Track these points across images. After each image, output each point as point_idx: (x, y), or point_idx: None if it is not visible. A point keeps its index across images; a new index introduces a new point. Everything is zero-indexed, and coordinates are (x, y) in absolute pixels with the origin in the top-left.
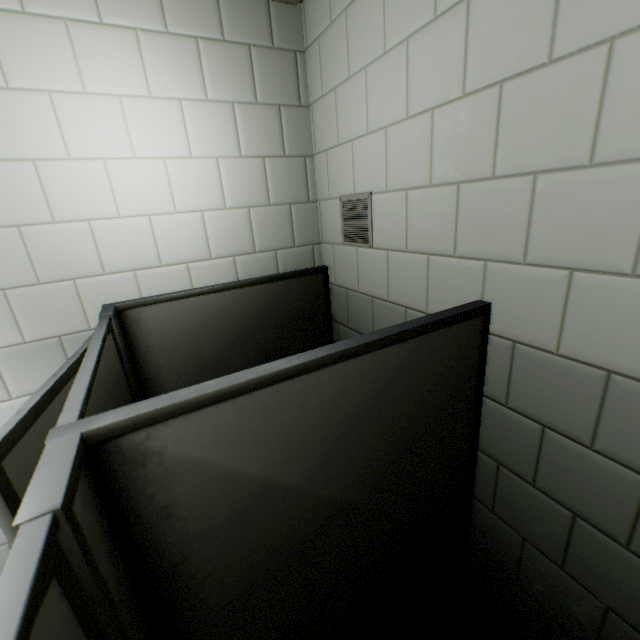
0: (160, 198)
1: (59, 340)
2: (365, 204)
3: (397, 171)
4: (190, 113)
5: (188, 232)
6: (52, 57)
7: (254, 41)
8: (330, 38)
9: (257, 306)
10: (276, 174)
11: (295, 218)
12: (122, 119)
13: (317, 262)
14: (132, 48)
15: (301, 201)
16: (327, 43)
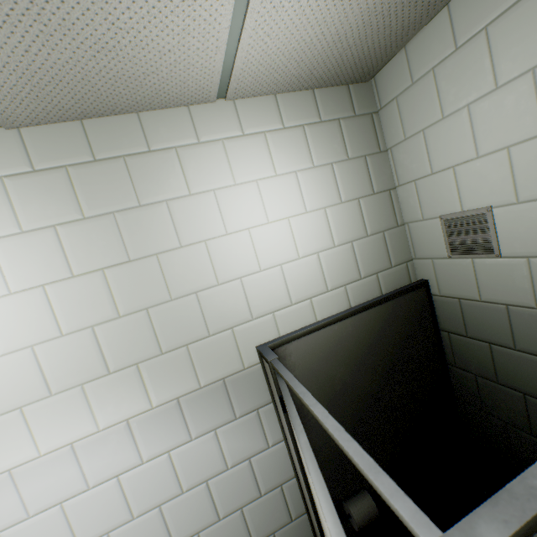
0: (287, 249)
1: (223, 382)
2: (482, 218)
3: (533, 182)
4: (303, 179)
5: (308, 272)
6: (215, 166)
7: (341, 115)
8: (412, 94)
9: (373, 327)
10: (369, 209)
11: (388, 242)
12: (258, 196)
13: (412, 277)
14: (262, 145)
15: (391, 227)
16: (408, 99)
